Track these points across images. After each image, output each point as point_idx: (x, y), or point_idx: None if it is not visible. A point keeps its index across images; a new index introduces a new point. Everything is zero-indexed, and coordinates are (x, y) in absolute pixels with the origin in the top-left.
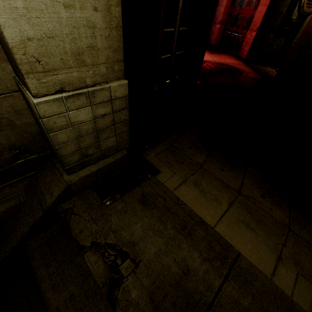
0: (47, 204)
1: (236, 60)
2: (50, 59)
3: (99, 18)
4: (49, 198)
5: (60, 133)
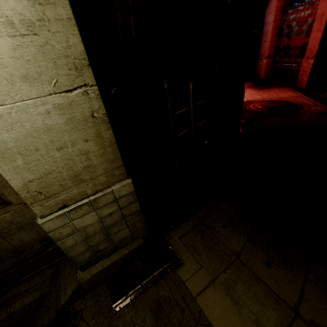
0: (60, 304)
1: (292, 92)
2: (50, 188)
3: (91, 145)
4: (63, 297)
5: (67, 239)
